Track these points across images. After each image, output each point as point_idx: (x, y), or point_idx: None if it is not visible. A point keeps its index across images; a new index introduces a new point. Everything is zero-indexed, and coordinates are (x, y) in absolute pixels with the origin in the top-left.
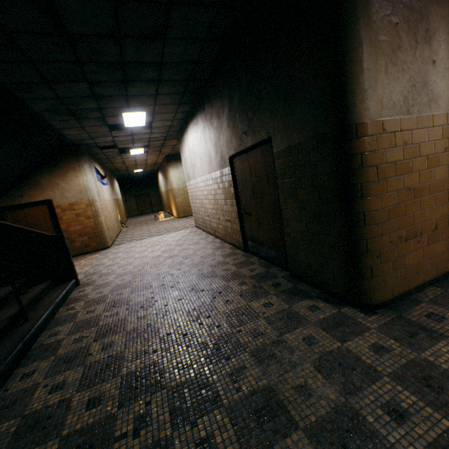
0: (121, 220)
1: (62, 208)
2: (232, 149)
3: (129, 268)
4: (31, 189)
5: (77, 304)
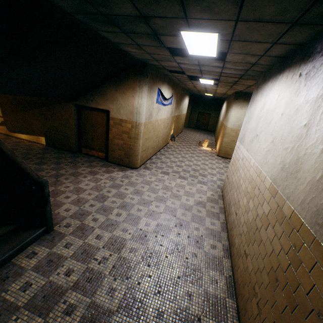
0: (173, 134)
1: (114, 121)
2: None
3: (103, 238)
4: (99, 97)
5: None
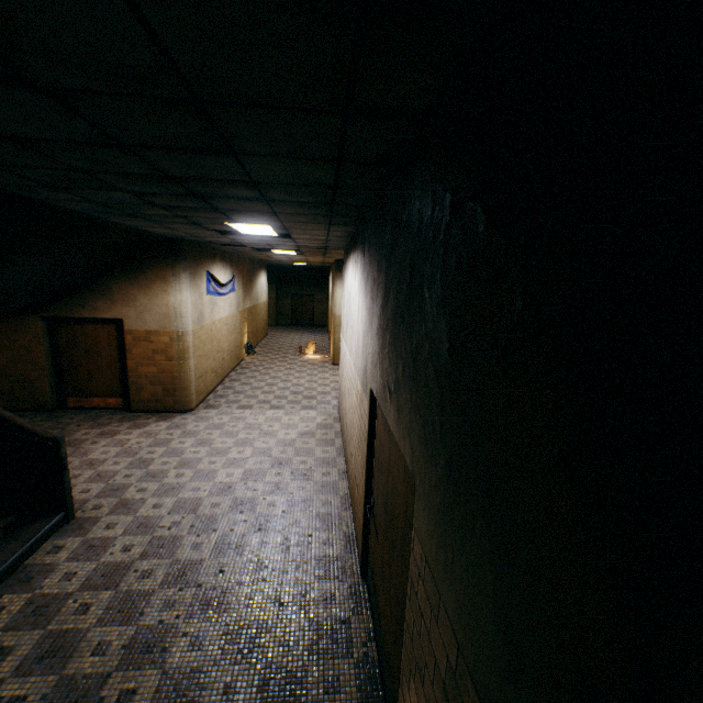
0: (249, 342)
1: (135, 336)
2: (375, 383)
3: (165, 505)
4: (98, 299)
5: (15, 598)
